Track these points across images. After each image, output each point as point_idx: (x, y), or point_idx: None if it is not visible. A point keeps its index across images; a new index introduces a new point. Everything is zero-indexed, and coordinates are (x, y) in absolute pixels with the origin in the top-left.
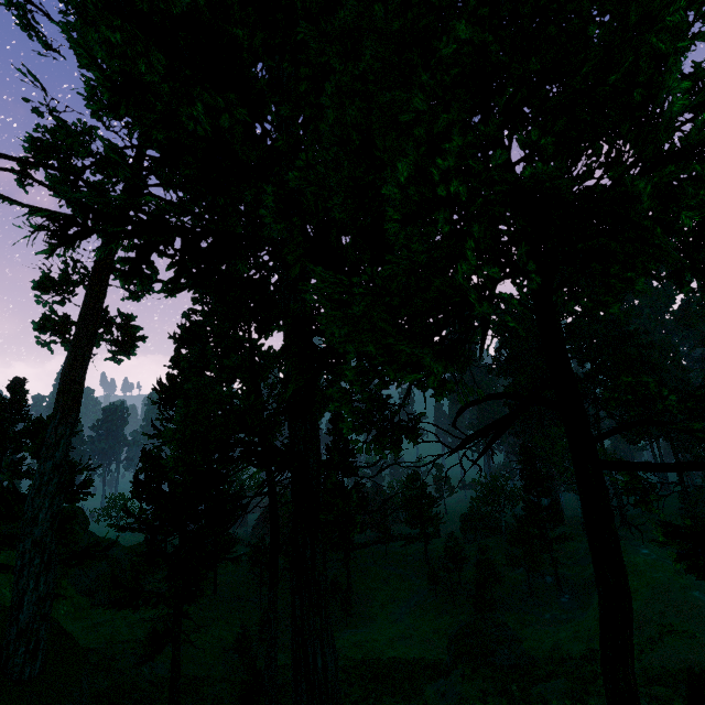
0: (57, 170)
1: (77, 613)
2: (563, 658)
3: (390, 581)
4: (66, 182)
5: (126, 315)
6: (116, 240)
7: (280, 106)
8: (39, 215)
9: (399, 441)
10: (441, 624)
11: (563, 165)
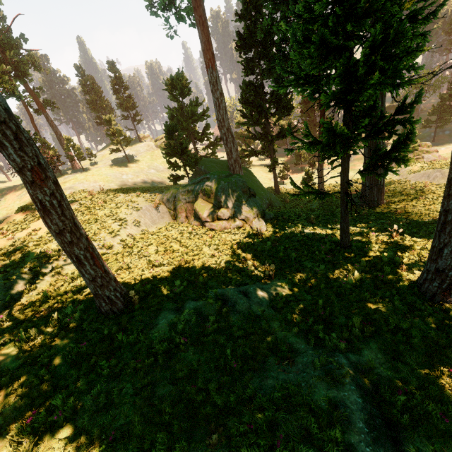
0: None
1: None
2: None
3: None
4: None
5: None
6: None
7: None
8: None
9: None
10: None
11: None
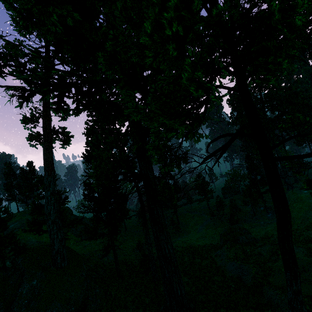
0: (13, 66)
1: (77, 243)
2: (269, 237)
3: (194, 217)
4: (20, 71)
5: (62, 127)
6: (46, 94)
7: (104, 7)
8: (9, 89)
9: (179, 163)
10: (217, 230)
11: (238, 3)
